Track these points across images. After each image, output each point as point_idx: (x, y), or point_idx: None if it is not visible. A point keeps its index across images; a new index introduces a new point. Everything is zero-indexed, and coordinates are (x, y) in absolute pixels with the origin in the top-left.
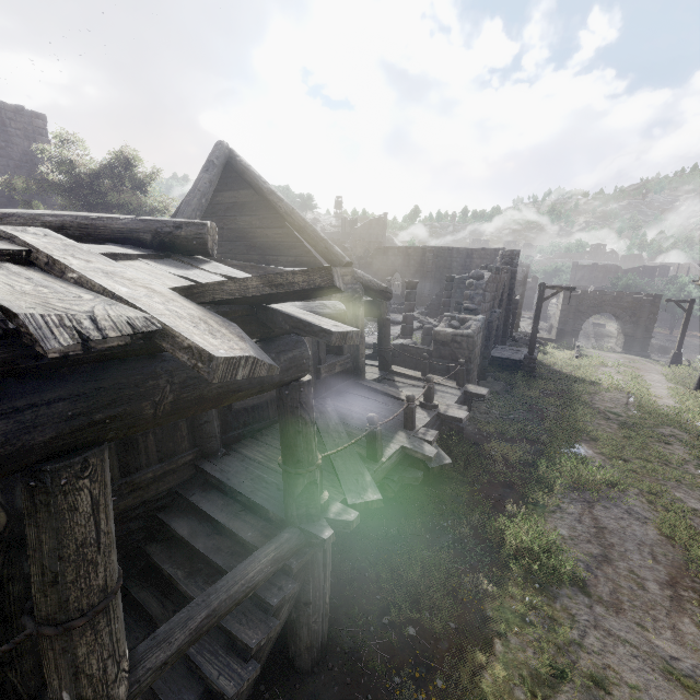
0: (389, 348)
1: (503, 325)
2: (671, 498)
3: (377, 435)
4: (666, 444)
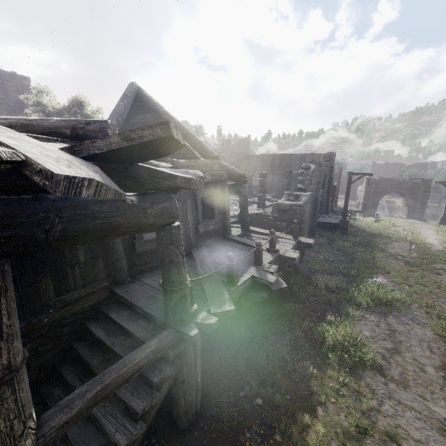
0: (247, 215)
1: (326, 201)
2: (441, 310)
3: (234, 267)
4: (438, 275)
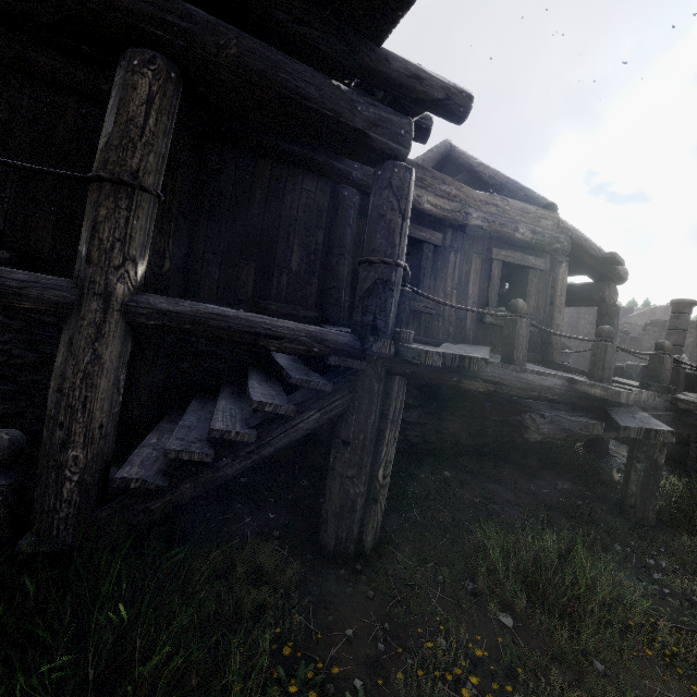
0: None
1: None
2: None
3: (519, 327)
4: None
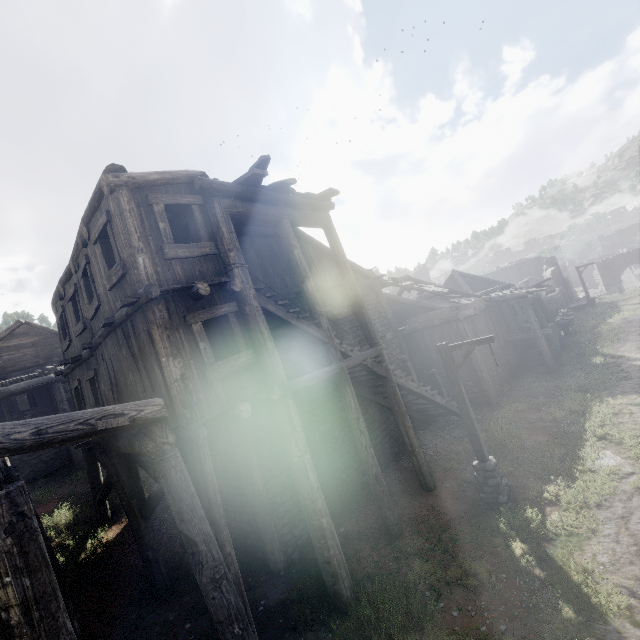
0: None
1: (566, 294)
2: None
3: (553, 312)
4: None
